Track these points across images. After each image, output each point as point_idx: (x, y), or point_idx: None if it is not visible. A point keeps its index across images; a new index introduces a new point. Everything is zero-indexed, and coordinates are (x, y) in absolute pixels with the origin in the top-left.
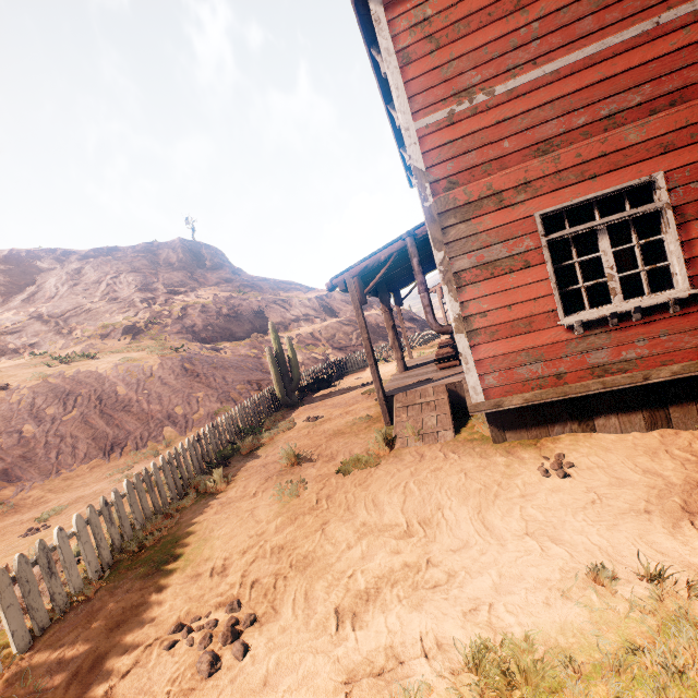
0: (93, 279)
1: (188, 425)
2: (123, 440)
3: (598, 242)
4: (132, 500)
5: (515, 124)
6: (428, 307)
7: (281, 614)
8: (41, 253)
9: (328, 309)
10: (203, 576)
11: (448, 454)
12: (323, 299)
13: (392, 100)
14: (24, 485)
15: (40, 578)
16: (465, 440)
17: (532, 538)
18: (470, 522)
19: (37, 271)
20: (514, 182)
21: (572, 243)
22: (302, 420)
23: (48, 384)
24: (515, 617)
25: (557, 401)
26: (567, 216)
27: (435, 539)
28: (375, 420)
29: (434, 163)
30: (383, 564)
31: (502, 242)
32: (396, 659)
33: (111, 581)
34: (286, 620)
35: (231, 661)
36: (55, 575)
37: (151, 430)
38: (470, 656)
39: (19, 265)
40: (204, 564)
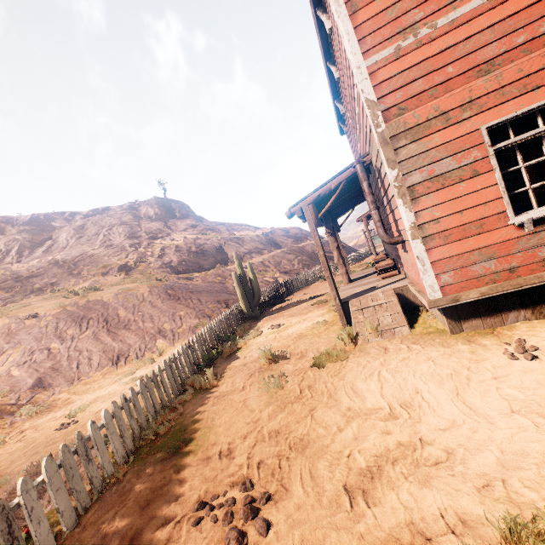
0: (93, 232)
1: (175, 338)
2: (126, 351)
3: (542, 147)
4: (145, 396)
5: (457, 51)
6: (378, 222)
7: (292, 492)
8: (55, 215)
9: (273, 242)
10: (213, 459)
11: (410, 345)
12: (268, 235)
13: (330, 58)
14: (54, 390)
15: (78, 464)
16: (421, 333)
17: (520, 415)
18: (452, 404)
19: (52, 229)
20: (459, 102)
21: (517, 150)
22: (267, 328)
23: (67, 311)
24: (536, 493)
25: (510, 293)
26: (510, 127)
27: (420, 420)
28: (331, 323)
29: (384, 93)
30: (377, 444)
31: (450, 156)
32: (421, 535)
33: (136, 465)
34: (298, 497)
35: (256, 537)
36: (91, 461)
37: (146, 342)
38: (507, 533)
39: (39, 225)
40: (212, 448)
